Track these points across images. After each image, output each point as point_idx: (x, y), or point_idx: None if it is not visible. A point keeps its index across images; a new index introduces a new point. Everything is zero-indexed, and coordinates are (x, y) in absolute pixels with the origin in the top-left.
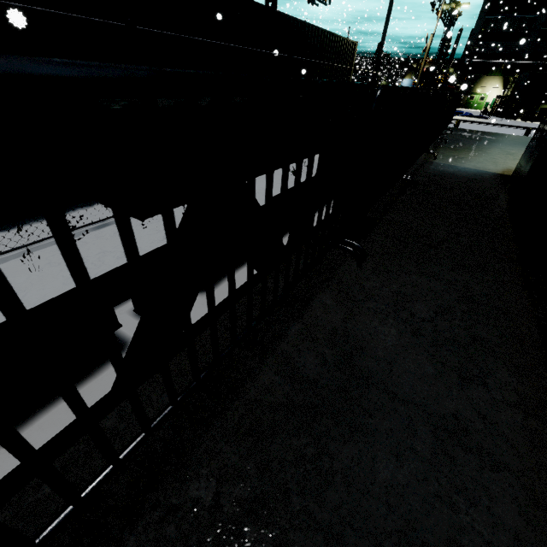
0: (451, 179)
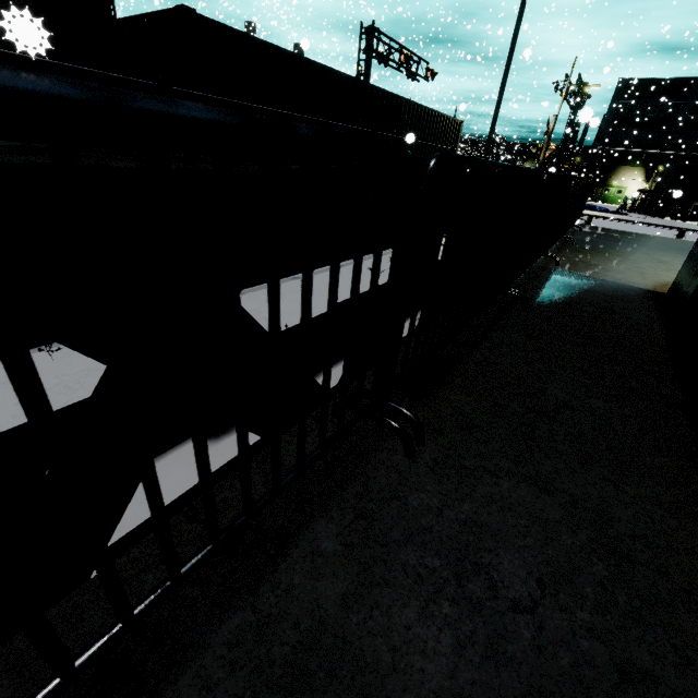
0: (579, 296)
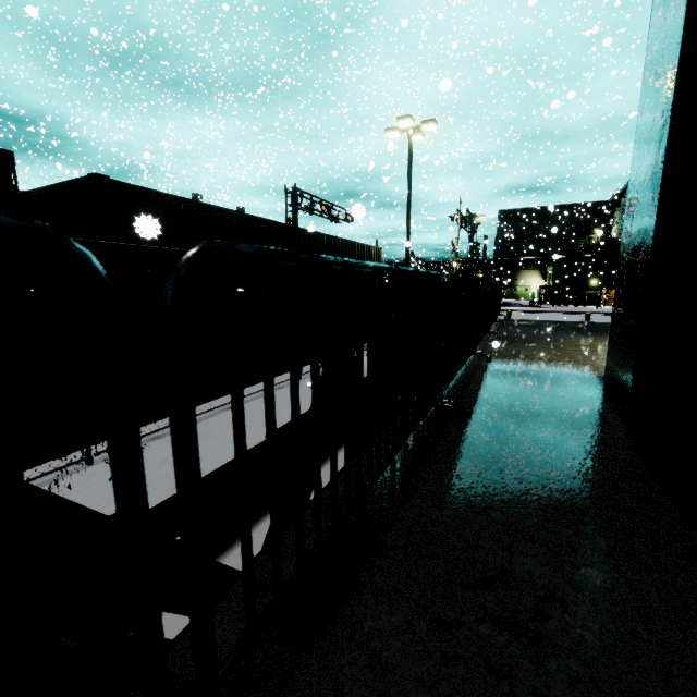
0: (520, 394)
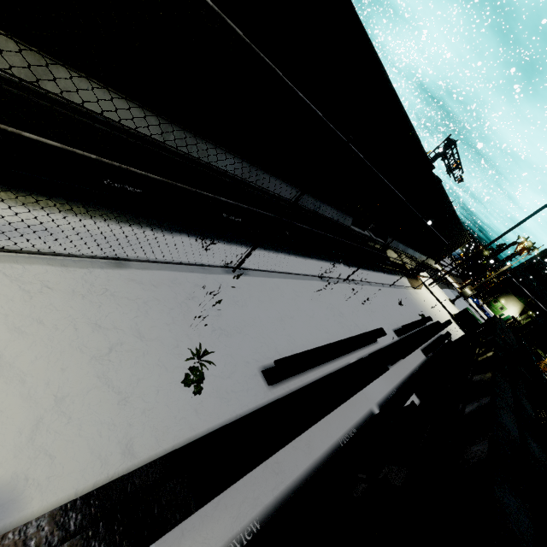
0: None
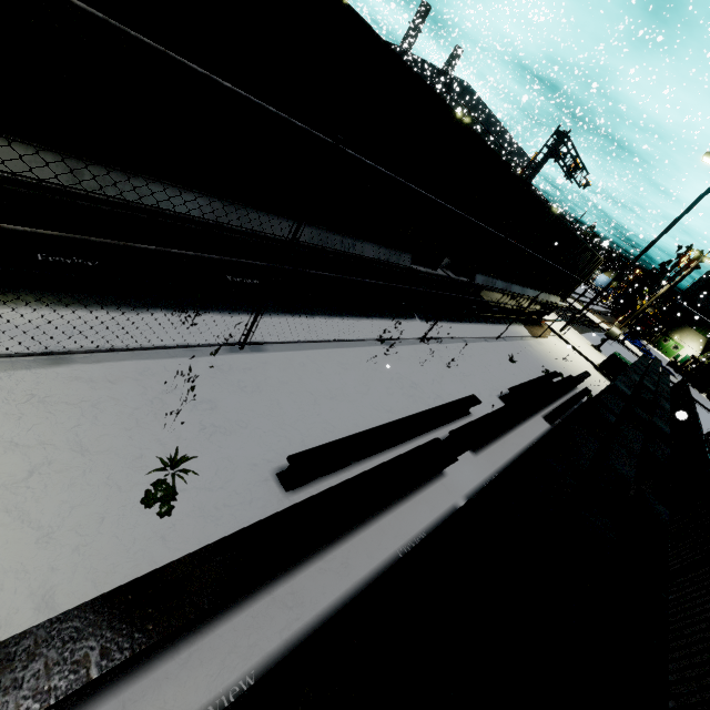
0: None
